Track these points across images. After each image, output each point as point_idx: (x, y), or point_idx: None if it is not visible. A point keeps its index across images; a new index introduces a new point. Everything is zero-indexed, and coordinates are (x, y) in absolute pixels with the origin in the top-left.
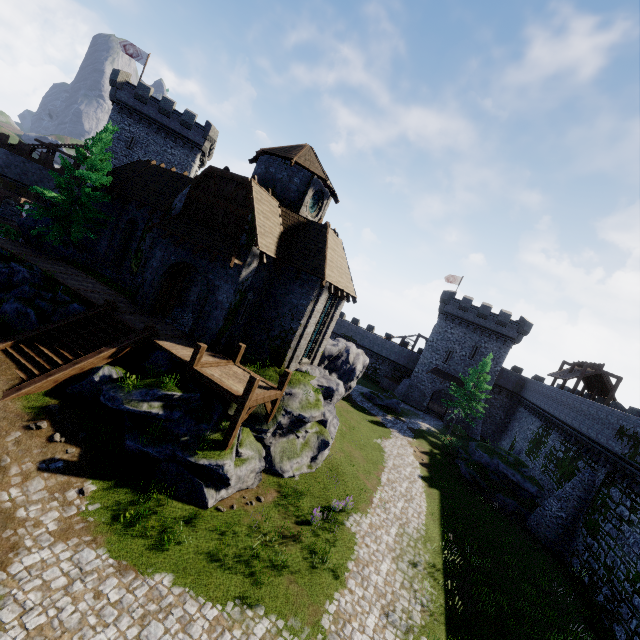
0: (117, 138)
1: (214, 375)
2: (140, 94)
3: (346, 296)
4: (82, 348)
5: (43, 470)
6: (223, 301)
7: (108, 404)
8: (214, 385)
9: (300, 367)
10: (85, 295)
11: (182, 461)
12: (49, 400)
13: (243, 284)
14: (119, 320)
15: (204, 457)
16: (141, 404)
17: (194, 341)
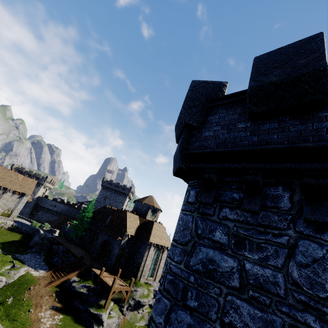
0: (101, 197)
1: (106, 280)
2: (110, 183)
3: (166, 247)
4: (70, 271)
5: (50, 309)
6: (115, 252)
7: (72, 288)
8: (104, 282)
9: (148, 281)
10: (76, 254)
11: (89, 311)
12: (57, 288)
13: (122, 246)
14: (83, 262)
15: (96, 310)
16: (81, 289)
17: (105, 269)
